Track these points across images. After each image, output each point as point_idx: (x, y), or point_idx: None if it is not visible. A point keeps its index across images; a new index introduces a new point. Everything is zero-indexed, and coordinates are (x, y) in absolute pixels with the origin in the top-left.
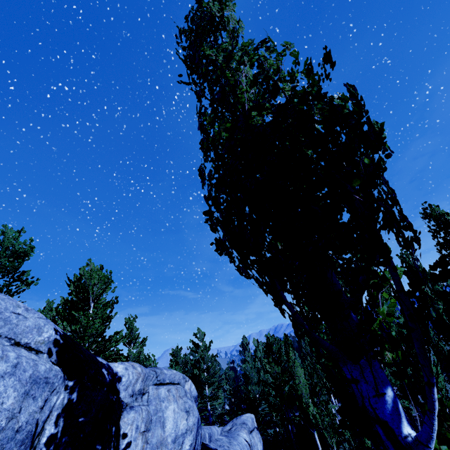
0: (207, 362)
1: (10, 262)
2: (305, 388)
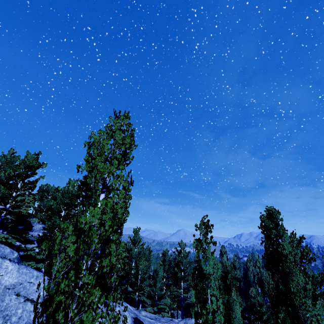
0: (185, 264)
1: (70, 200)
2: (239, 323)
